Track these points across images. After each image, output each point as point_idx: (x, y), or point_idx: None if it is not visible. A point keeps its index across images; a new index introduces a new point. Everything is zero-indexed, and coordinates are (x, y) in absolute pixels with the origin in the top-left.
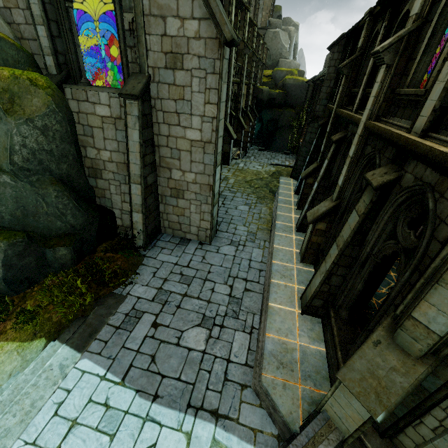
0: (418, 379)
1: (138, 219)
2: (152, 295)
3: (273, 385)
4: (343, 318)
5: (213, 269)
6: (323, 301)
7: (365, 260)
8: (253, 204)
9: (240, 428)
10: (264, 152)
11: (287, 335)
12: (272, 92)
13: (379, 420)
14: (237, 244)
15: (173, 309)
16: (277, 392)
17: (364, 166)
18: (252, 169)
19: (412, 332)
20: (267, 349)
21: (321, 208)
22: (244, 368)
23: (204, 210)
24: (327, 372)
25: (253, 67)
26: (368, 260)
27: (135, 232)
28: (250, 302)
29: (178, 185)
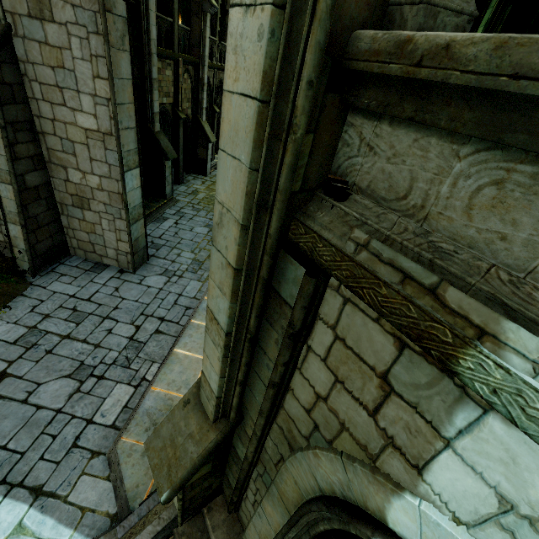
0: (207, 449)
1: (18, 233)
2: (17, 335)
3: (130, 452)
4: None
5: (123, 305)
6: None
7: None
8: None
9: (65, 508)
10: None
11: (179, 389)
12: None
13: (162, 499)
14: (172, 274)
15: (41, 354)
16: (131, 460)
17: None
18: None
19: (205, 389)
20: (144, 407)
21: None
22: (108, 431)
23: (120, 227)
24: None
25: None
26: None
27: (16, 251)
28: (156, 347)
29: (79, 191)
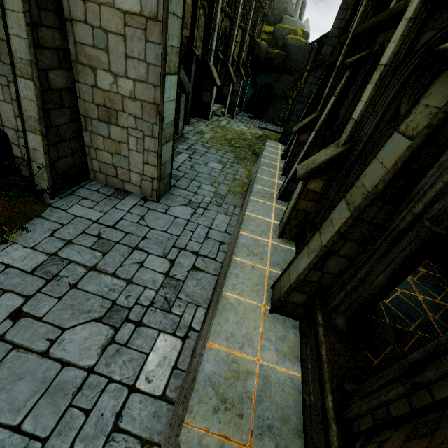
0: None
1: (37, 145)
2: (35, 263)
3: None
4: (337, 329)
5: (152, 235)
6: (306, 296)
7: (404, 231)
8: (228, 163)
9: None
10: (254, 120)
11: (242, 347)
12: (271, 50)
13: None
14: (196, 206)
15: (63, 289)
16: None
17: (410, 72)
18: (235, 128)
19: None
20: (204, 372)
21: (320, 157)
22: (157, 405)
23: (149, 147)
24: (300, 419)
25: (252, 8)
26: (410, 230)
27: (34, 167)
28: (197, 286)
29: (108, 101)
